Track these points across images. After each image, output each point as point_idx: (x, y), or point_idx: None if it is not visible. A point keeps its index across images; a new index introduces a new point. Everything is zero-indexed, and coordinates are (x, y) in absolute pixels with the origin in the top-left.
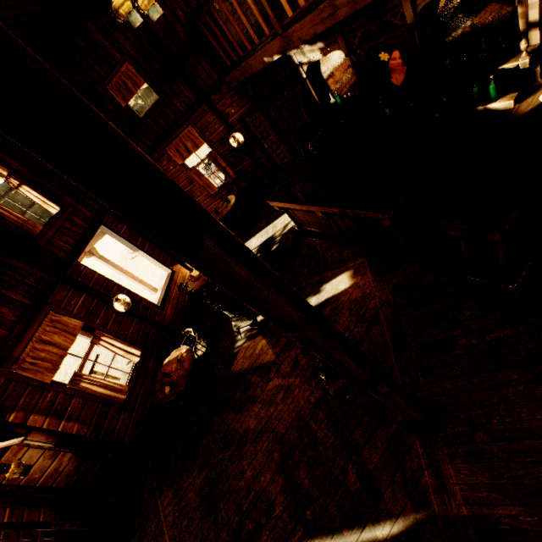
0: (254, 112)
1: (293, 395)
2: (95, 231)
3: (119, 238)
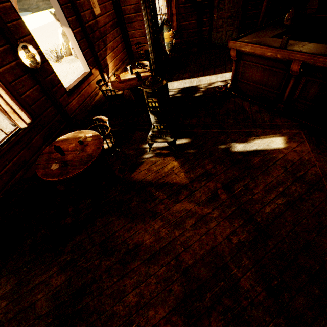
0: None
1: (208, 227)
2: None
3: None
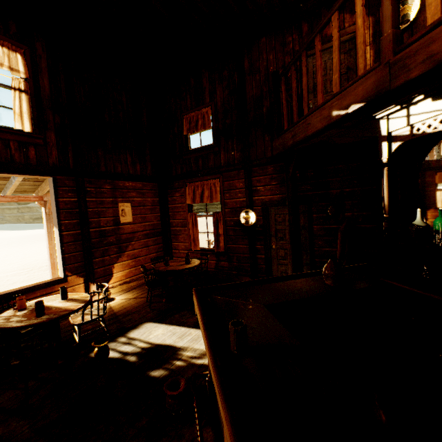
0: (284, 206)
1: None
2: (33, 172)
3: (54, 201)
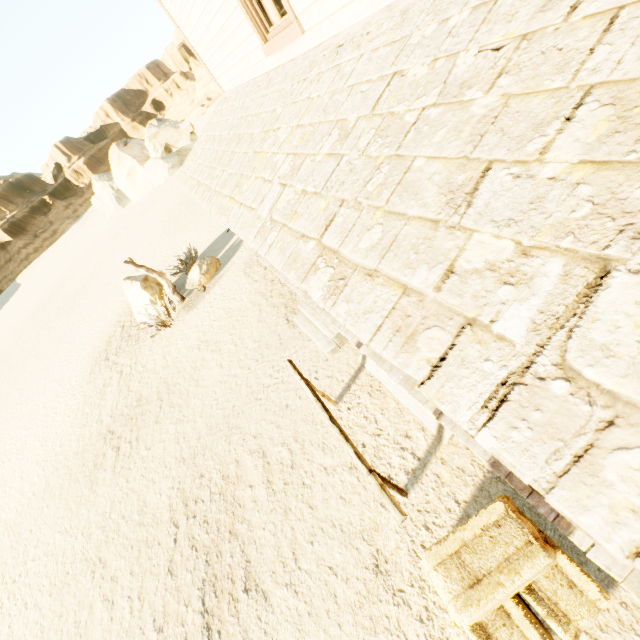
0: None
1: None
2: None
3: None
